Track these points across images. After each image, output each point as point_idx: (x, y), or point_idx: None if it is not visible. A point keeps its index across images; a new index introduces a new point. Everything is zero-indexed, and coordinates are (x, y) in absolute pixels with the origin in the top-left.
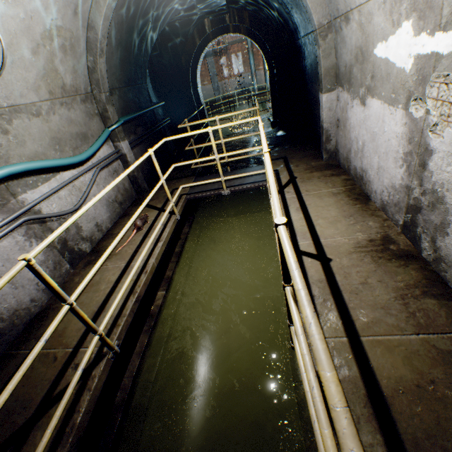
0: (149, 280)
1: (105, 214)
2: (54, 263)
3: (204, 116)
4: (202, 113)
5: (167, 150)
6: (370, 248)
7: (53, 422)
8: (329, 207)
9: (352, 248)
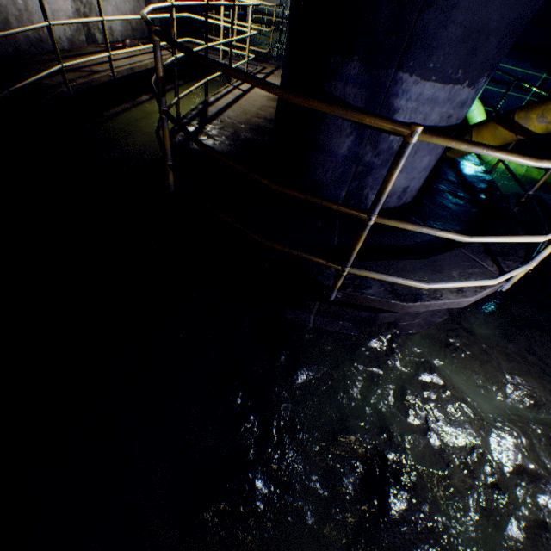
0: (142, 69)
1: (119, 26)
2: (77, 28)
3: (246, 15)
4: (245, 9)
5: (191, 20)
6: (272, 98)
7: (87, 59)
8: None
9: (263, 96)
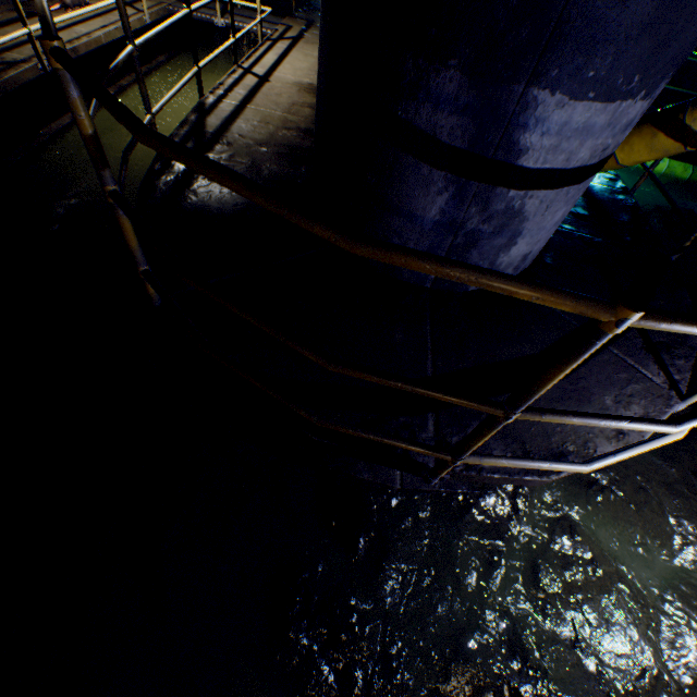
0: (93, 48)
1: None
2: None
3: None
4: None
5: None
6: (305, 87)
7: None
8: (306, 63)
9: (292, 83)
